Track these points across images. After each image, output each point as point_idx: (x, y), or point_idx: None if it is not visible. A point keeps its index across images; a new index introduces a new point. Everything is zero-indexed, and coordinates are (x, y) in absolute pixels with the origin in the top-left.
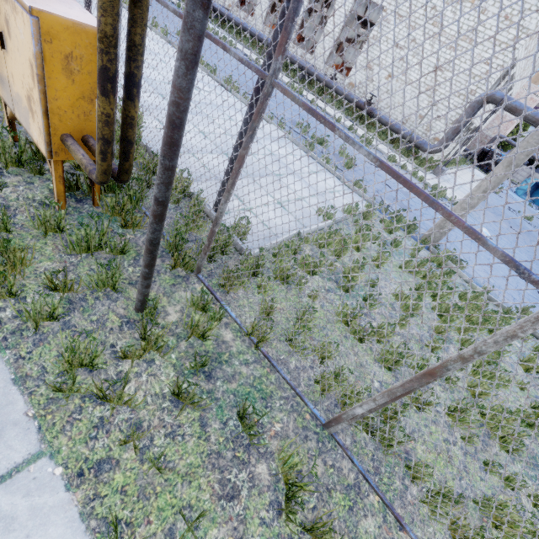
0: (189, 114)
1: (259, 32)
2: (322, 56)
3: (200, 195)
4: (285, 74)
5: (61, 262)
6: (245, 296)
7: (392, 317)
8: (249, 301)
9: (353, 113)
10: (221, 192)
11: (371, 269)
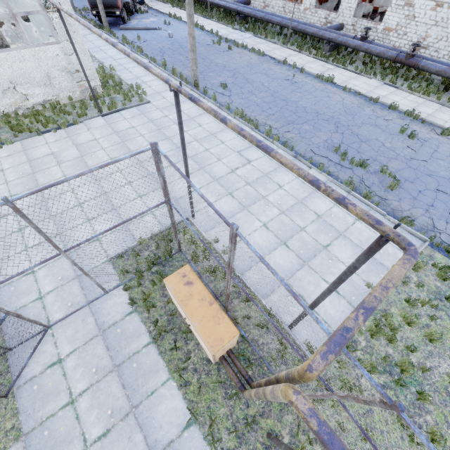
0: (252, 206)
1: (280, 16)
2: (348, 11)
3: (280, 322)
4: (312, 56)
5: (227, 406)
6: (323, 410)
7: (446, 406)
8: (326, 413)
9: (392, 70)
10: (294, 325)
11: (423, 344)
